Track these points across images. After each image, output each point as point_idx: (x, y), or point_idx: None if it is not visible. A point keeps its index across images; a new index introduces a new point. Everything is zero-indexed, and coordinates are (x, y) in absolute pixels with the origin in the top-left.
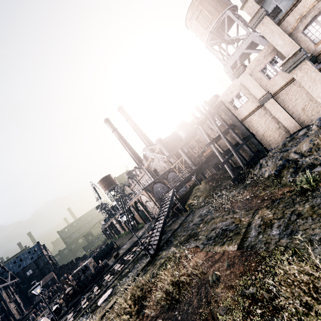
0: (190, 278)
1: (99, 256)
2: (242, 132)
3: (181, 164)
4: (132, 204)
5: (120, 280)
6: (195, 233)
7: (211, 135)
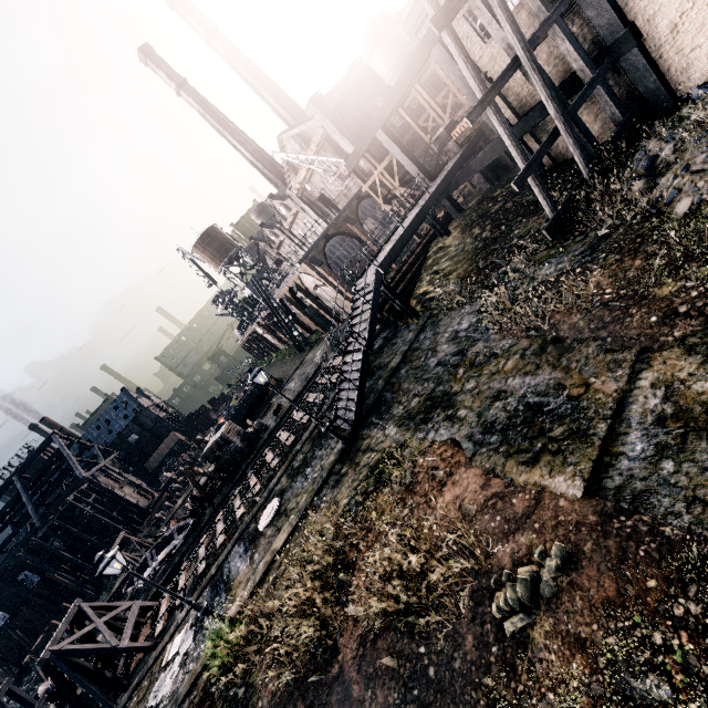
0: (447, 551)
1: (245, 406)
2: (596, 30)
3: (389, 178)
4: (285, 296)
5: (292, 481)
6: (446, 395)
7: (480, 61)
